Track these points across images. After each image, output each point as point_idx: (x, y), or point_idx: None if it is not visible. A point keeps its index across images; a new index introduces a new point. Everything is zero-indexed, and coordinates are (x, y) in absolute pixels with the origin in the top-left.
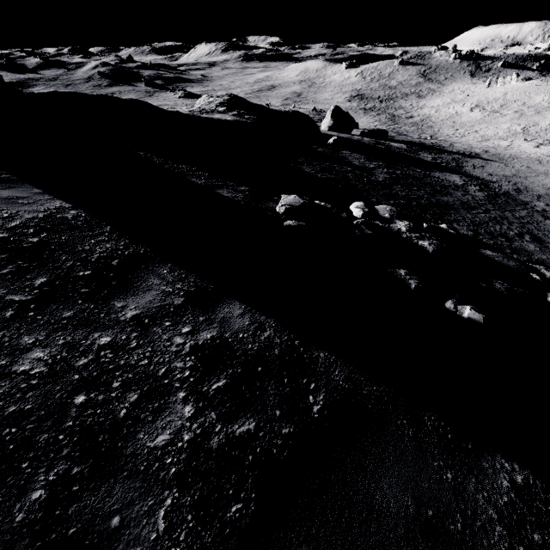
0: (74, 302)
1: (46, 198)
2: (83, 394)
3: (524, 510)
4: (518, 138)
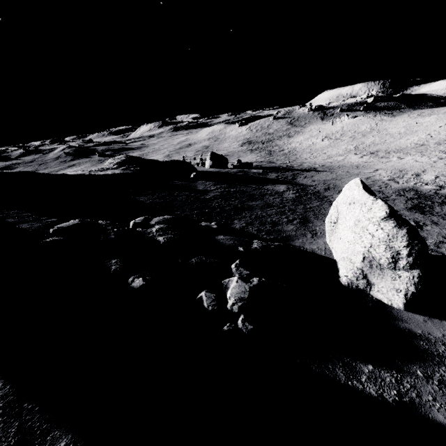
0: None
1: None
2: None
3: None
4: (351, 153)
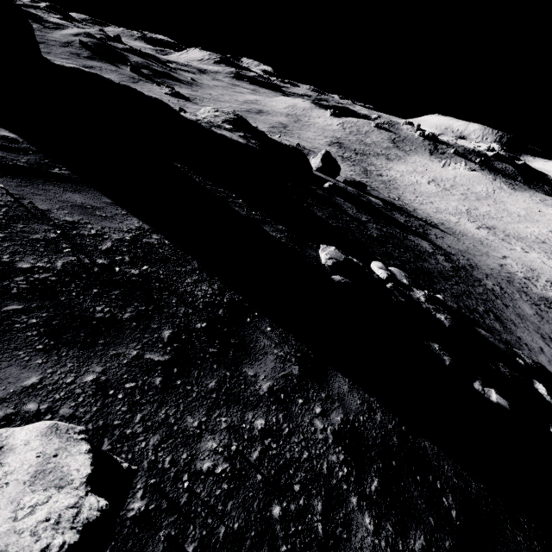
0: (210, 366)
1: (121, 213)
2: (276, 502)
3: None
4: (463, 217)
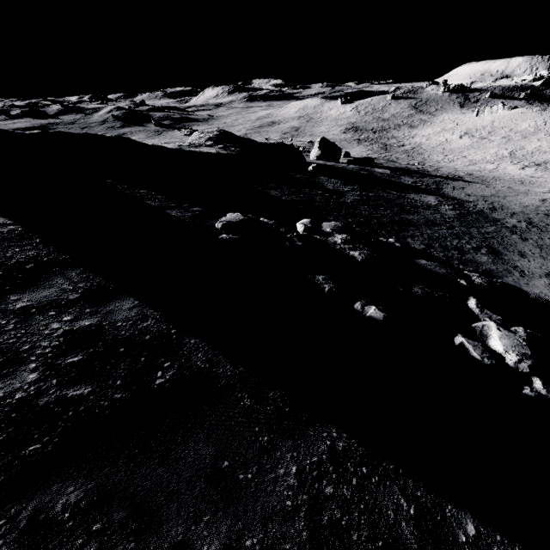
0: None
1: None
2: None
3: (330, 468)
4: (505, 162)
